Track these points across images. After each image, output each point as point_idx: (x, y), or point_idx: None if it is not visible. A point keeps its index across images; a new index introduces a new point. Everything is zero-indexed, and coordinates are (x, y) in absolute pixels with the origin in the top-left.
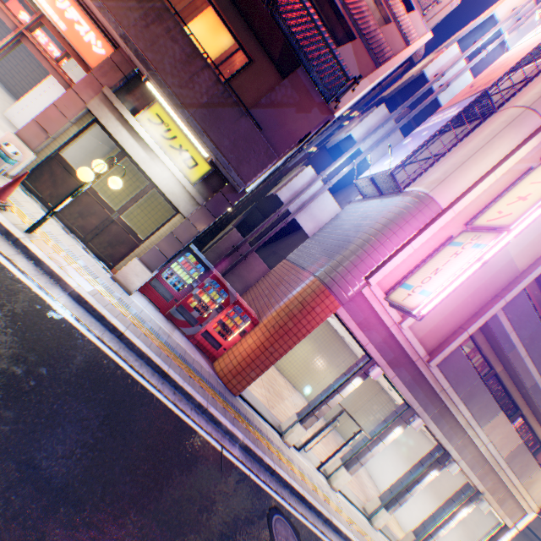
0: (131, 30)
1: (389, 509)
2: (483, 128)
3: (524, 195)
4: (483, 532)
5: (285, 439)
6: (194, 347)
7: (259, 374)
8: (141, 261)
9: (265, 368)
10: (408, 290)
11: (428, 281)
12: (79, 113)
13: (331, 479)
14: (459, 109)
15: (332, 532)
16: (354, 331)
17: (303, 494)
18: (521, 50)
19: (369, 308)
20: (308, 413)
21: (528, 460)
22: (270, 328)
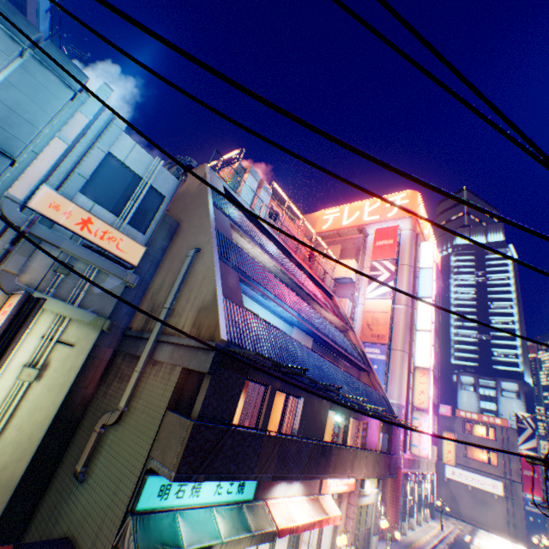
0: (377, 471)
1: (421, 513)
2: (394, 360)
3: (421, 390)
4: (429, 482)
5: (405, 533)
6: (379, 540)
7: (398, 522)
8: (375, 534)
9: (398, 517)
10: (416, 446)
11: (421, 440)
12: (356, 510)
13: (412, 526)
14: (384, 355)
15: (436, 546)
16: (404, 470)
17: (430, 546)
18: (379, 311)
19: (404, 458)
20: (403, 514)
21: (431, 446)
22: (392, 501)
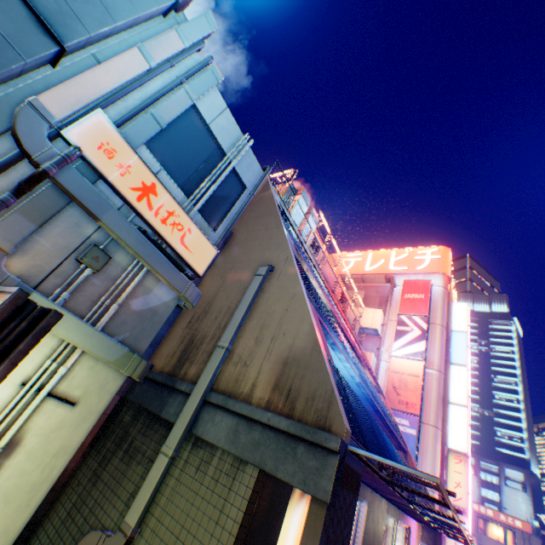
0: None
1: None
2: (425, 437)
3: (457, 481)
4: None
5: None
6: None
7: None
8: None
9: None
10: None
11: None
12: None
13: None
14: (414, 429)
15: None
16: None
17: None
18: (408, 372)
19: None
20: None
21: None
22: None
